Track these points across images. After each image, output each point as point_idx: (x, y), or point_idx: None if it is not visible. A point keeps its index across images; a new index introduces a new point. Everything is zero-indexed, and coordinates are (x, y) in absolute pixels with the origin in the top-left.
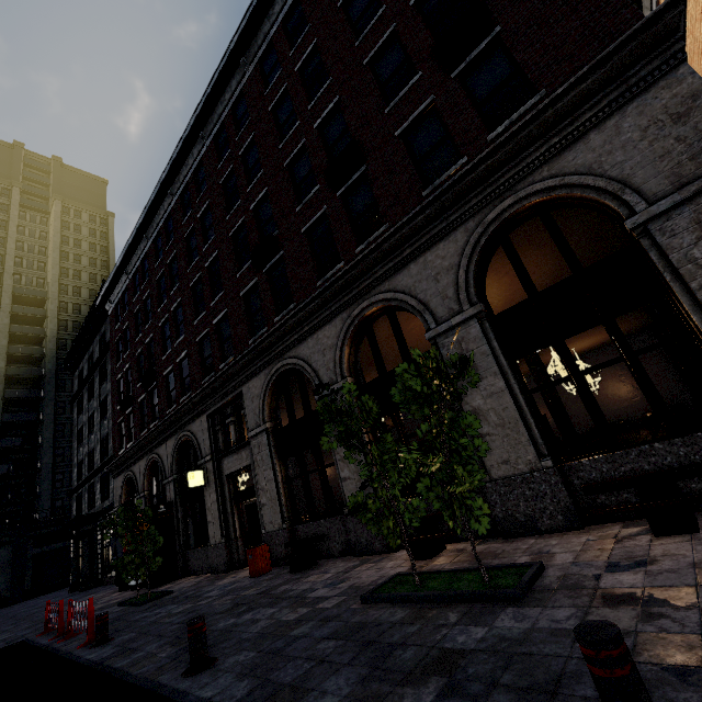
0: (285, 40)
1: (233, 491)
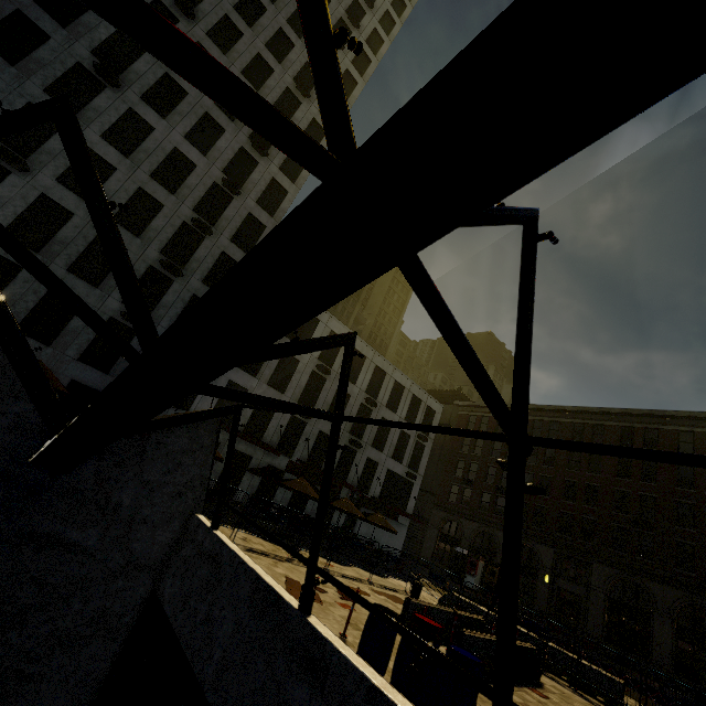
0: (704, 443)
1: (558, 595)
